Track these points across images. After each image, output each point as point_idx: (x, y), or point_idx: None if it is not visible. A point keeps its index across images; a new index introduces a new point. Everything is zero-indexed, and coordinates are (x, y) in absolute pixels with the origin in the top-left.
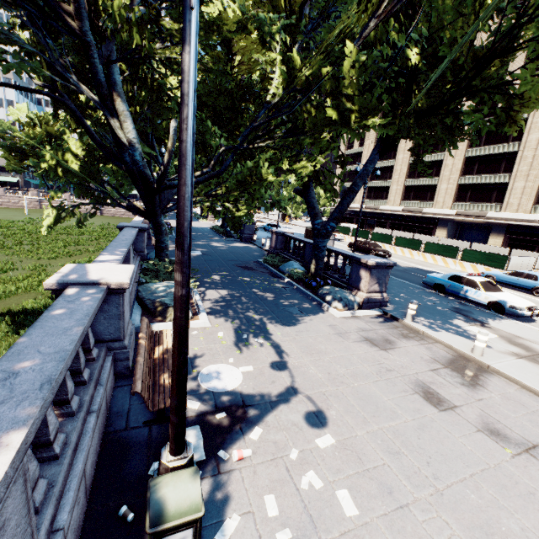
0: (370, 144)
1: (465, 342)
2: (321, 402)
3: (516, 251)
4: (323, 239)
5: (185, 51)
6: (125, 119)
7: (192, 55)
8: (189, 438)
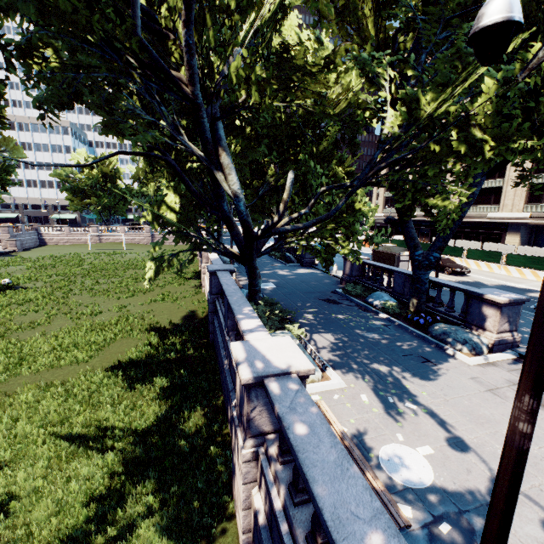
0: None
1: None
2: None
3: None
4: (426, 271)
5: None
6: (229, 171)
7: None
8: None
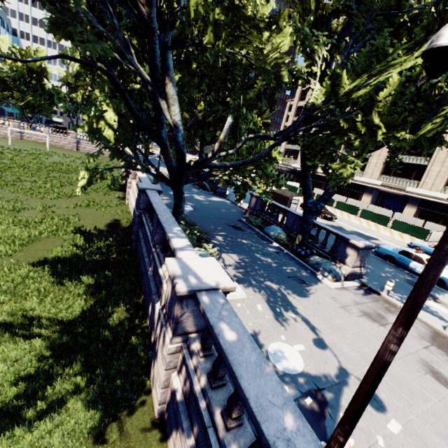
0: None
1: (434, 318)
2: None
3: (429, 223)
4: (313, 216)
5: None
6: (173, 102)
7: None
8: None
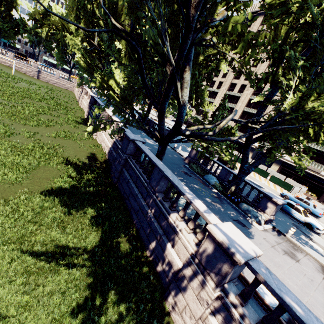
0: (224, 90)
1: (318, 255)
2: (313, 311)
3: (288, 179)
4: (245, 175)
5: None
6: (187, 86)
7: None
8: None
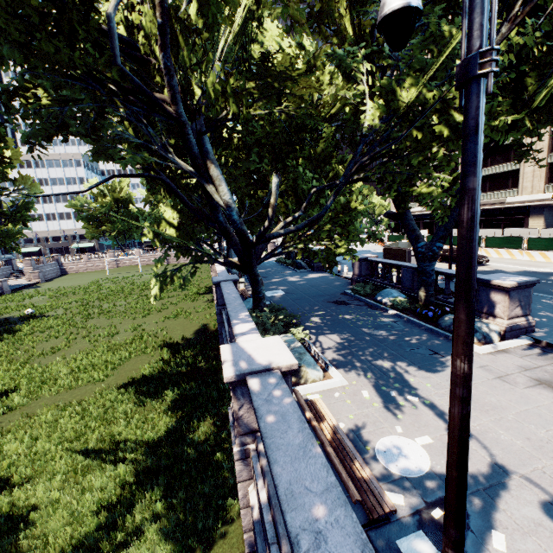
0: None
1: None
2: (549, 486)
3: None
4: (430, 262)
5: (474, 142)
6: (219, 183)
7: (481, 143)
8: (422, 551)
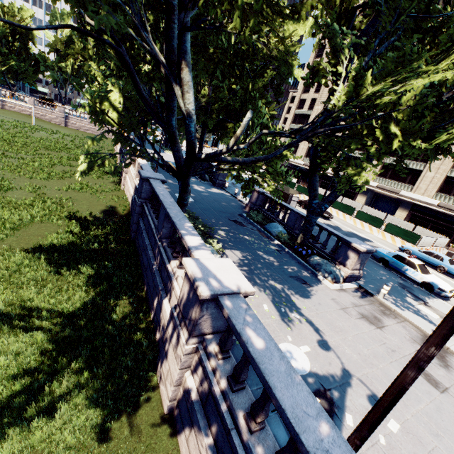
0: (318, 110)
1: (424, 322)
2: (370, 386)
3: (419, 228)
4: (316, 216)
5: None
6: (188, 89)
7: None
8: None
